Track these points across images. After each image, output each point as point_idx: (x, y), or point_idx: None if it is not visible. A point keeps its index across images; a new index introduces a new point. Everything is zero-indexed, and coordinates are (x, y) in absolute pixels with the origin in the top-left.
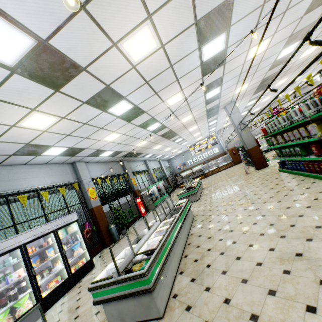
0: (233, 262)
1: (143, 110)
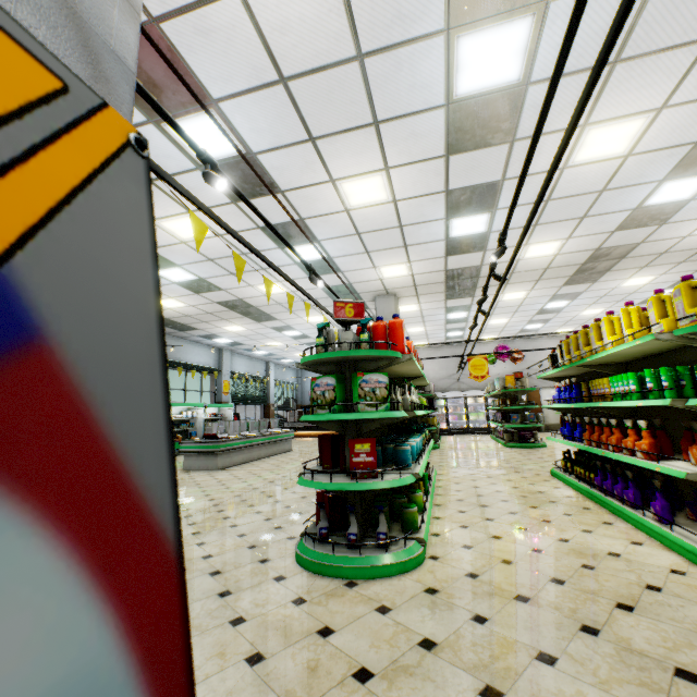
0: None
1: None
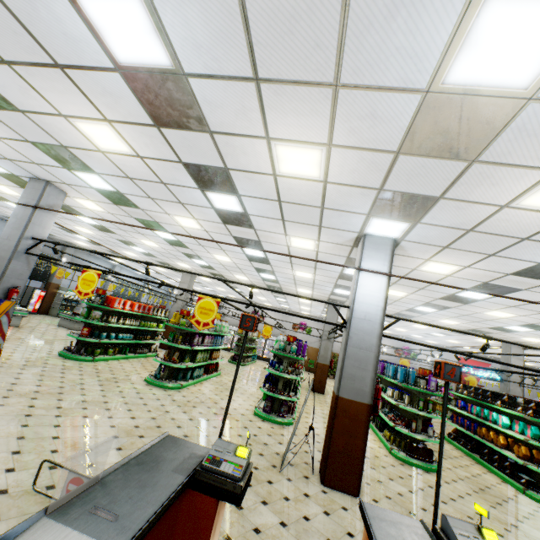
0: None
1: None
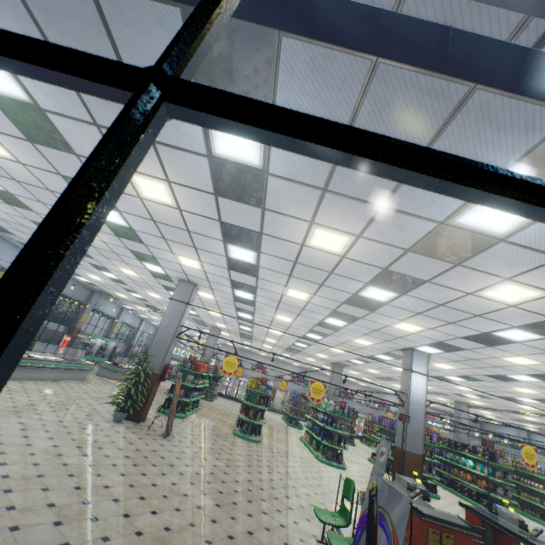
0: (60, 390)
1: (128, 284)
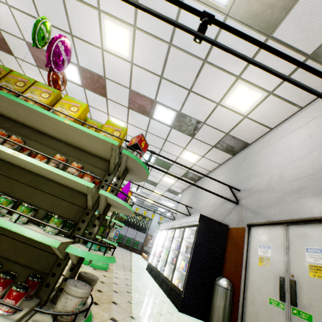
0: None
1: None
